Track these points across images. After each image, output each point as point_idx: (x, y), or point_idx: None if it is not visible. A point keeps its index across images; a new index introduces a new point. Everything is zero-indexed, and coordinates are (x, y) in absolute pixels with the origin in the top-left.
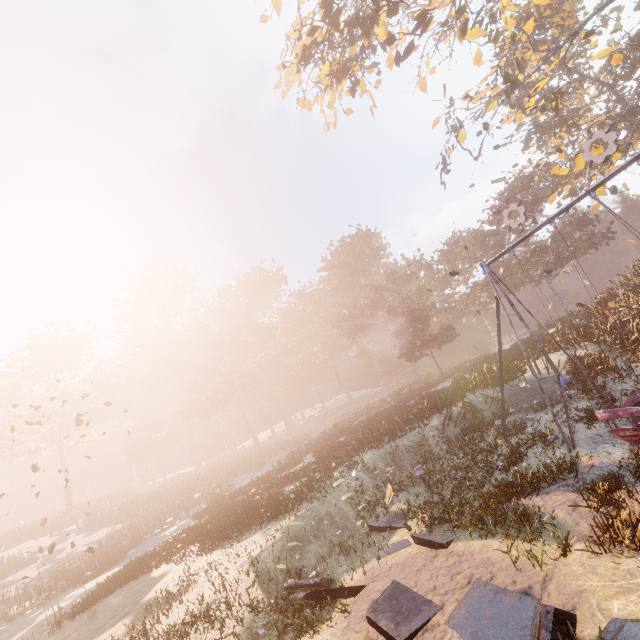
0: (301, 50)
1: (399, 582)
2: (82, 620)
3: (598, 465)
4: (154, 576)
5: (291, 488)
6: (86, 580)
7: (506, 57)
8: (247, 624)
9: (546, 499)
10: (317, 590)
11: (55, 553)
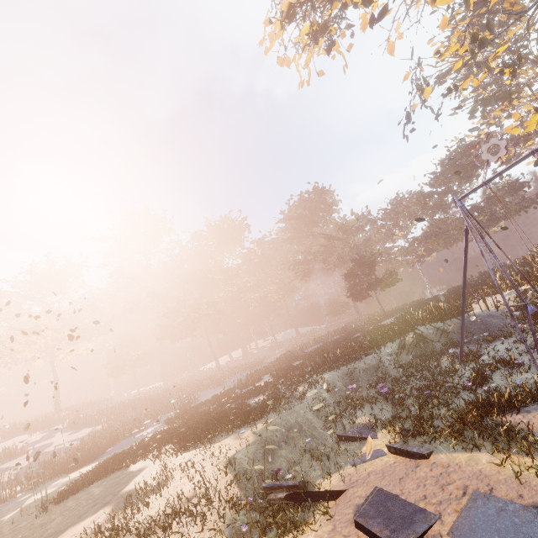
0: (286, 7)
1: (382, 489)
2: (66, 506)
3: None
4: (132, 470)
5: (255, 401)
6: (70, 471)
7: (476, 17)
8: (228, 520)
9: (529, 417)
10: (298, 492)
11: (44, 447)
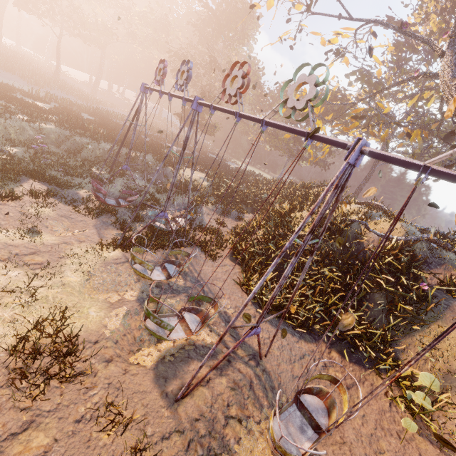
0: None
1: None
2: None
3: (79, 194)
4: None
5: None
6: None
7: None
8: None
9: (37, 185)
10: None
11: None
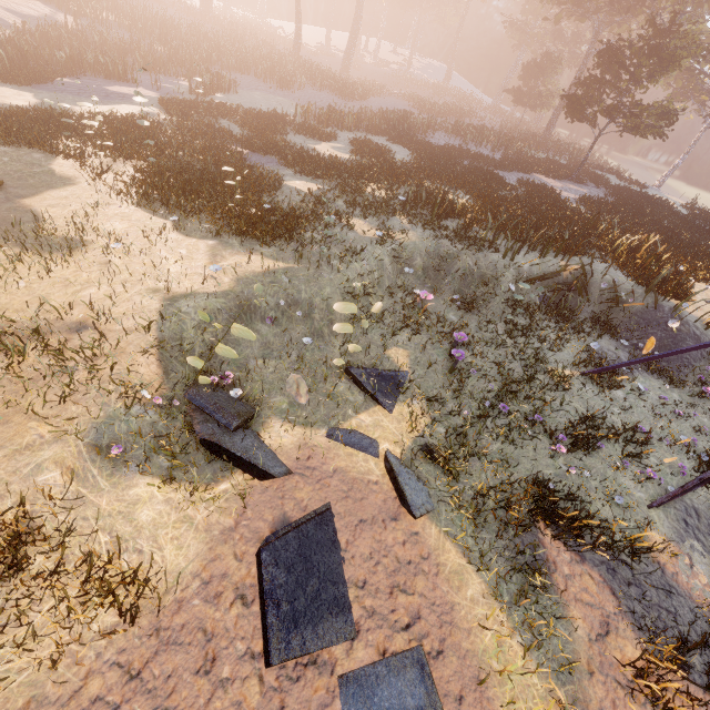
0: None
1: (329, 517)
2: None
3: (670, 578)
4: (54, 170)
5: (293, 186)
6: None
7: None
8: (105, 417)
9: (576, 570)
10: (222, 446)
11: None
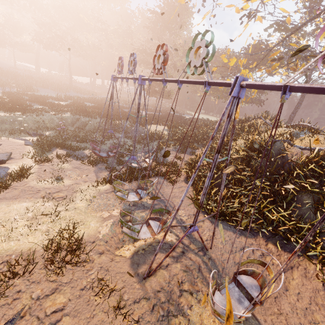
0: None
1: (3, 144)
2: None
3: (84, 153)
4: None
5: (37, 107)
6: None
7: None
8: None
9: (61, 151)
10: None
11: None
